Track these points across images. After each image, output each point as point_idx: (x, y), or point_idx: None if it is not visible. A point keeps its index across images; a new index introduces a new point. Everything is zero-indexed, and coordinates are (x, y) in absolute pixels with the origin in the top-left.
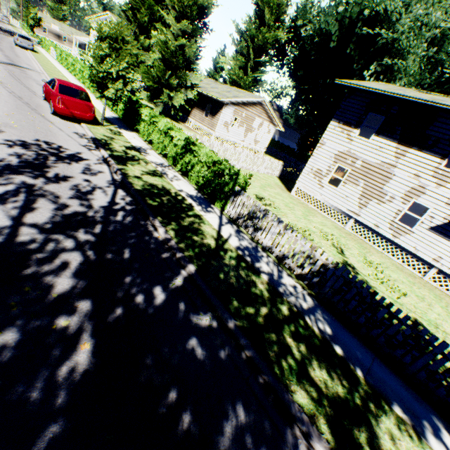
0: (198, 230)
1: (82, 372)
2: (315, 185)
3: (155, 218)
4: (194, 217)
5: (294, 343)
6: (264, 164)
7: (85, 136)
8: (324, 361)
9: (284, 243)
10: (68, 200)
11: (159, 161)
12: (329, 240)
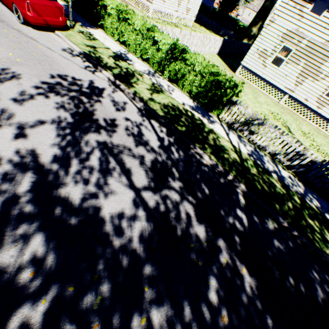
0: (221, 147)
1: (254, 286)
2: (259, 65)
3: (195, 146)
4: (211, 133)
5: (312, 222)
6: (209, 44)
7: (73, 52)
8: (327, 228)
9: (262, 136)
10: (137, 150)
11: (145, 68)
12: (278, 120)
